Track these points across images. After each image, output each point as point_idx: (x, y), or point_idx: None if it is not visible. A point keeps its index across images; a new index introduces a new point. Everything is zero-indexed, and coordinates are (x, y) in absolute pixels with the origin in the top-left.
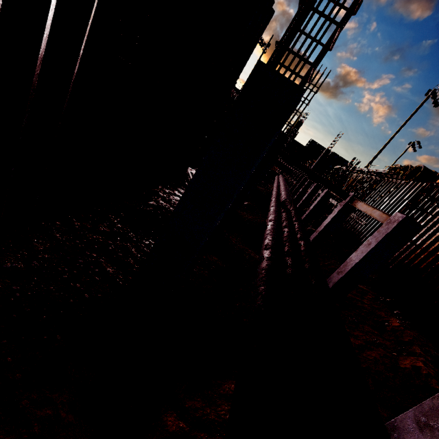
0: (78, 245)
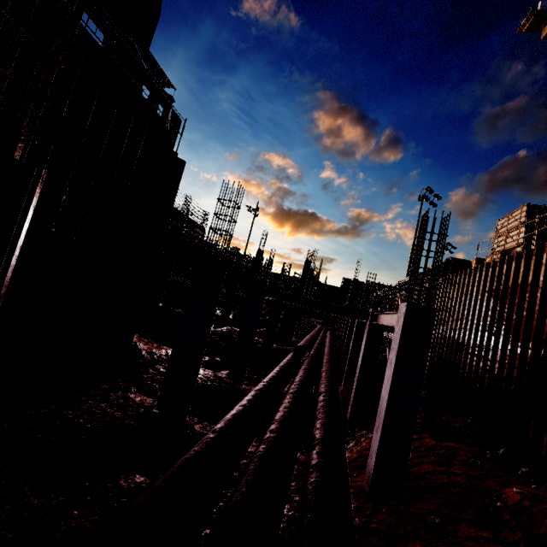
0: None
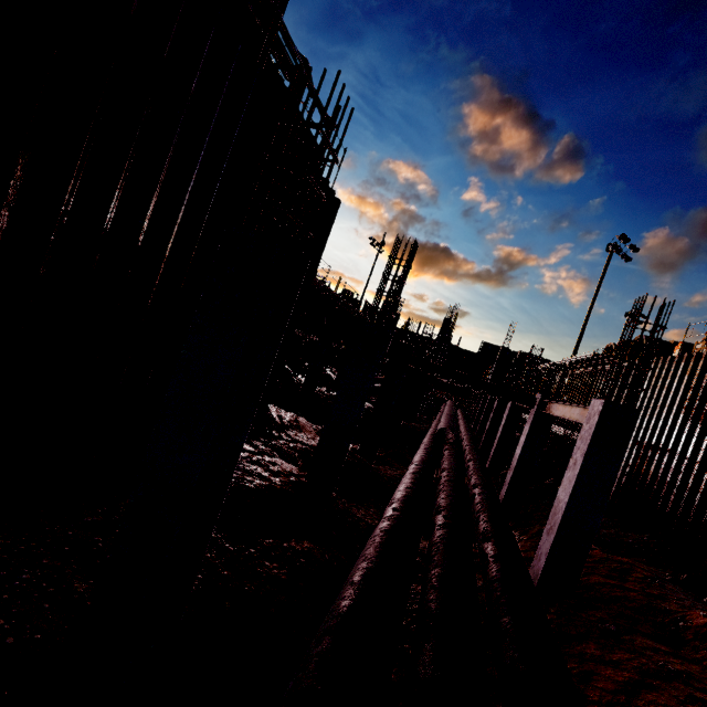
0: (32, 550)
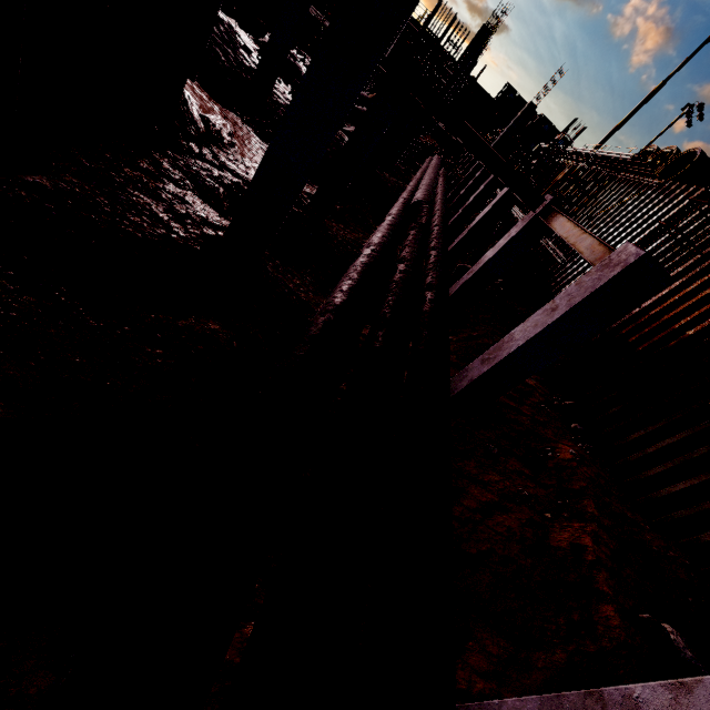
0: None
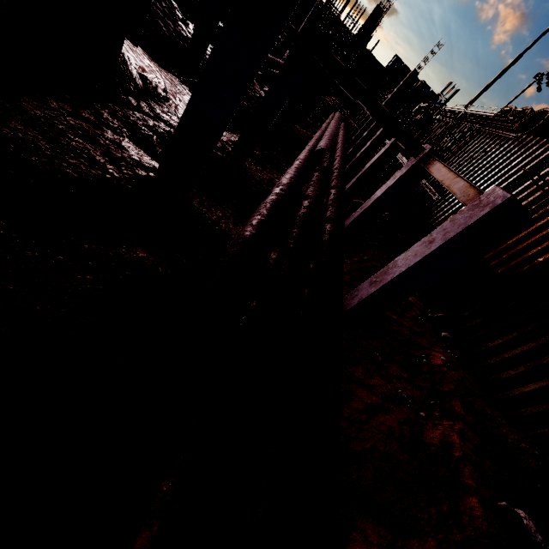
0: None
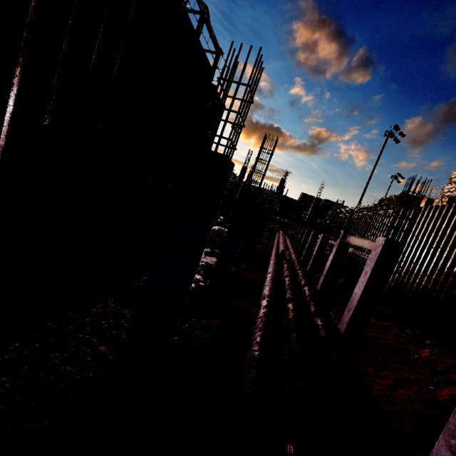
0: (70, 330)
